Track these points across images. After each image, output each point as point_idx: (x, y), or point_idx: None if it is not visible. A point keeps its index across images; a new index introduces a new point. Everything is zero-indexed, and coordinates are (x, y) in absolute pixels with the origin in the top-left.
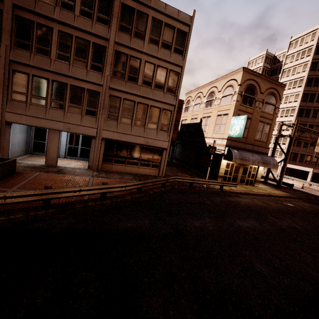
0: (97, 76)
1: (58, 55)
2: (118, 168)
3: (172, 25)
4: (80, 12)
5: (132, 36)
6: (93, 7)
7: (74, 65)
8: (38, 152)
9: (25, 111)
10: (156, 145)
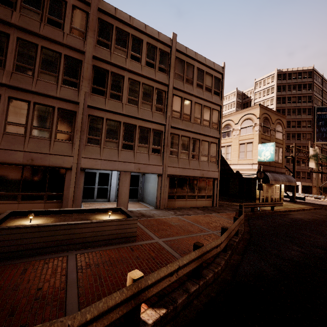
0: (160, 117)
1: (128, 99)
2: (180, 203)
3: (210, 73)
4: (145, 63)
5: (184, 82)
6: (155, 59)
7: (141, 107)
8: (87, 199)
9: (99, 155)
10: (209, 176)
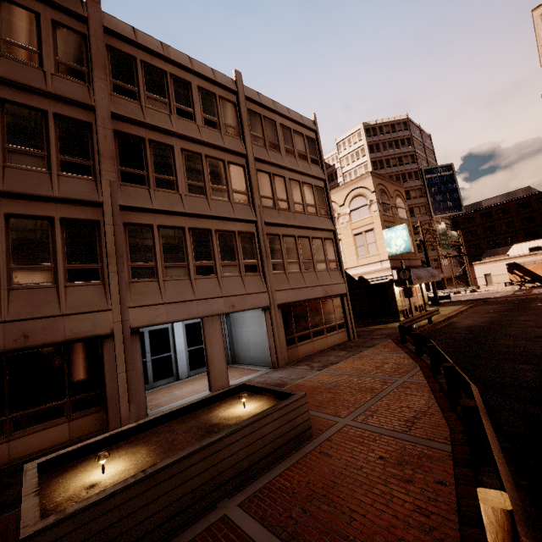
0: (246, 209)
1: (188, 186)
2: (305, 349)
3: (300, 131)
4: (203, 121)
5: (267, 148)
6: (217, 114)
7: (213, 198)
8: None
9: (160, 297)
10: (335, 293)
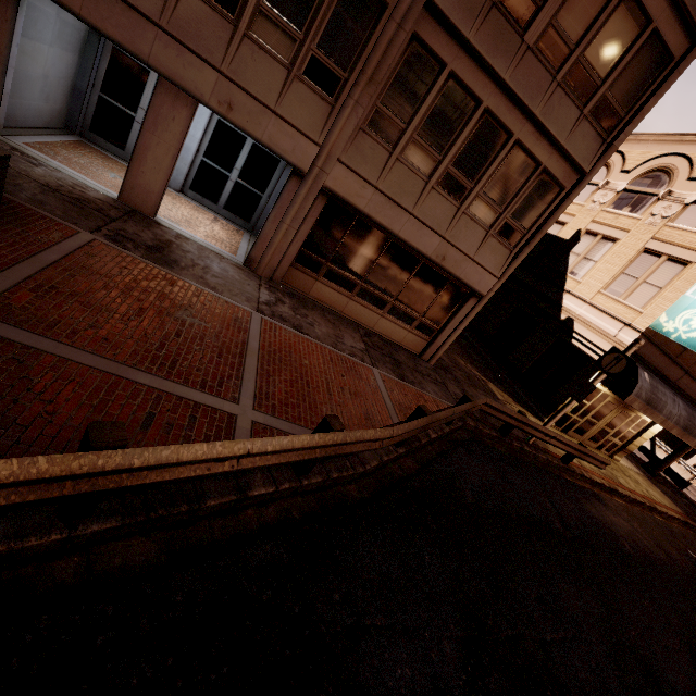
0: None
1: None
2: (328, 295)
3: None
4: None
5: None
6: None
7: None
8: (104, 140)
9: None
10: (461, 276)
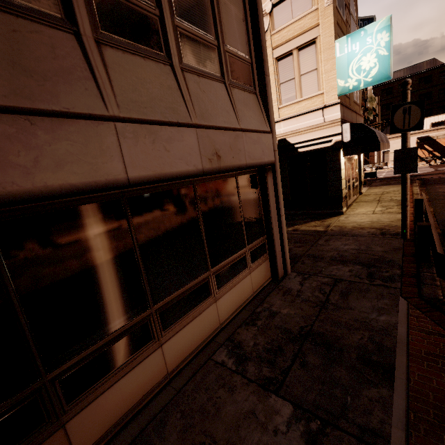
0: None
1: None
2: (119, 399)
3: None
4: None
5: None
6: None
7: None
8: None
9: None
10: (247, 161)
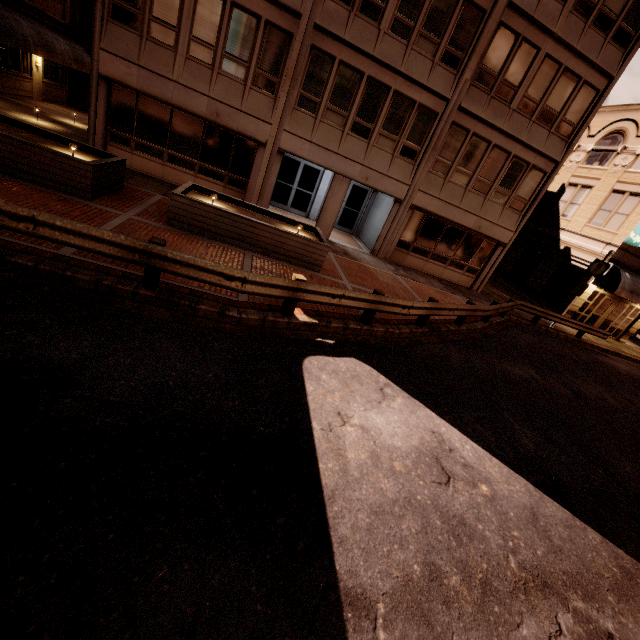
0: (447, 79)
1: (394, 22)
2: (414, 262)
3: None
4: None
5: None
6: None
7: (415, 47)
8: (277, 203)
9: (310, 134)
10: (491, 235)
